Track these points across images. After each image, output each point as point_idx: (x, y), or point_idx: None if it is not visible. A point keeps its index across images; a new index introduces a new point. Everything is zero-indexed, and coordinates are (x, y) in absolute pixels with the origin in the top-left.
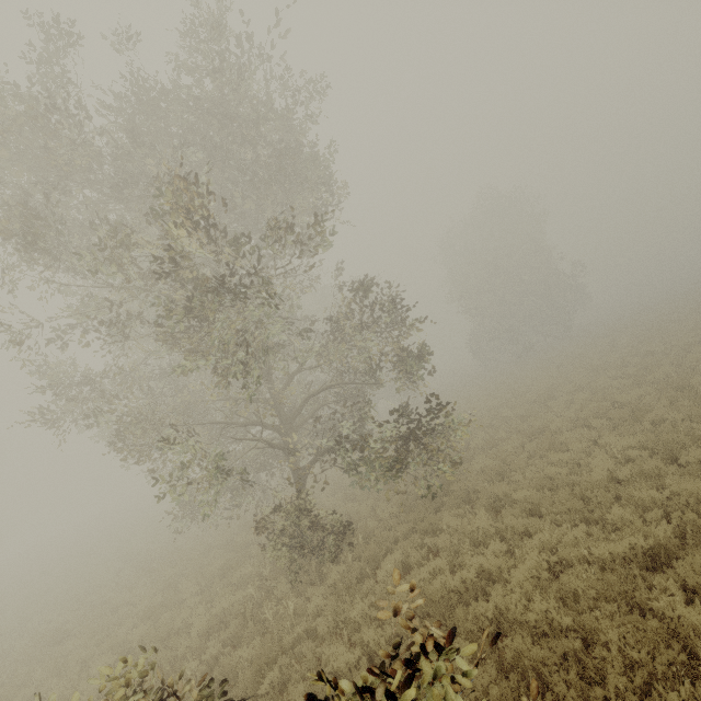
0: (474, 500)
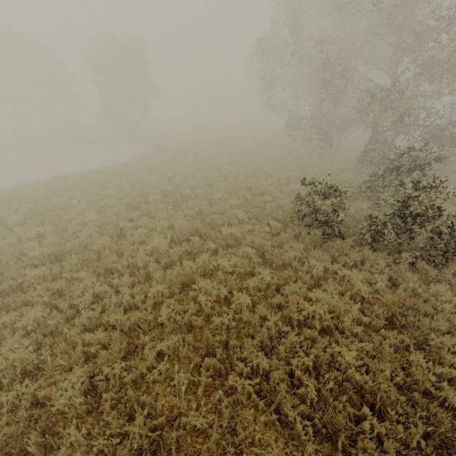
0: None
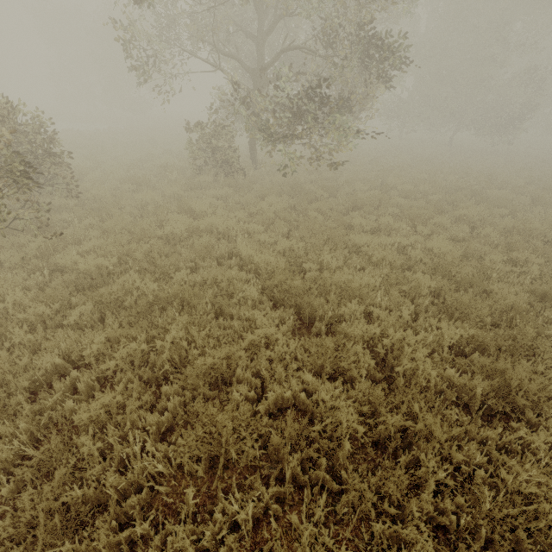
0: None
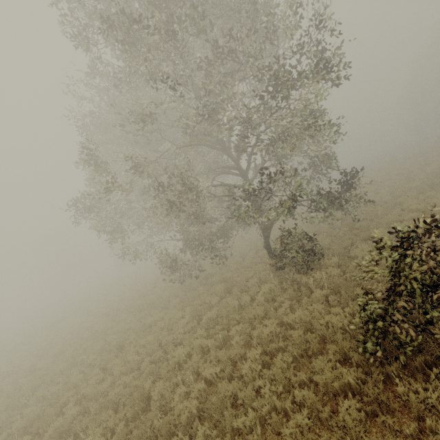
0: (372, 228)
